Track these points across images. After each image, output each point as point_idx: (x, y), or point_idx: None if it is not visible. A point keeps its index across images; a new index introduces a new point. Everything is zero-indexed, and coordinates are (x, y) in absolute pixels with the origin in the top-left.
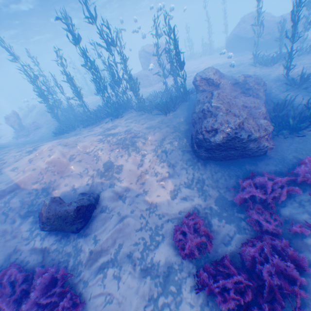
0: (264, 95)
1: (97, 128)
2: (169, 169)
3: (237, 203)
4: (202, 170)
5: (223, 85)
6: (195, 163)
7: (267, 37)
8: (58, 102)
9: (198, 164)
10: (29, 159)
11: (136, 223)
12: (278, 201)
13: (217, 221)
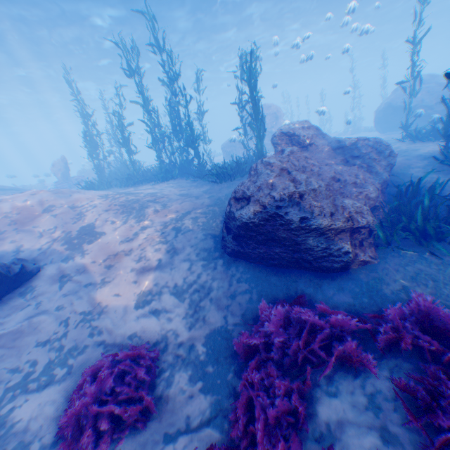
0: (388, 172)
1: (132, 188)
2: (166, 256)
3: (242, 353)
4: (220, 272)
5: (316, 148)
6: (214, 258)
7: (439, 107)
8: (106, 151)
9: (217, 260)
10: (2, 199)
11: (49, 330)
12: (320, 376)
13: (186, 380)
